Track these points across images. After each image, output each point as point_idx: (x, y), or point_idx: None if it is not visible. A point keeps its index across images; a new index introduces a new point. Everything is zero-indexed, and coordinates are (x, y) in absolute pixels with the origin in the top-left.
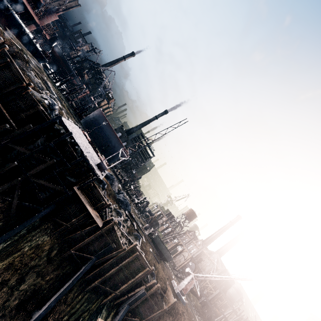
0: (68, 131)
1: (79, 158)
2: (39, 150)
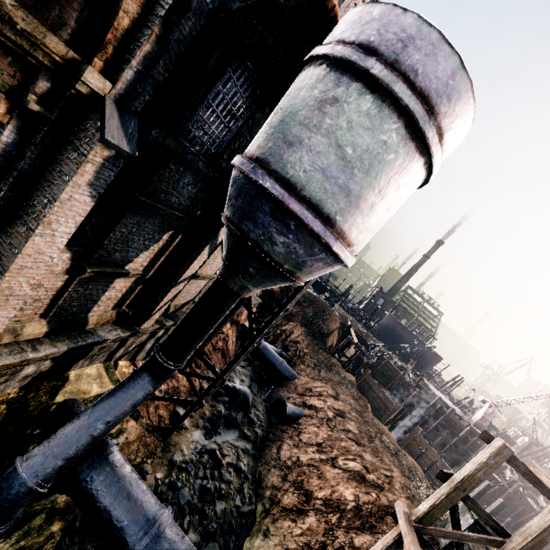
0: (449, 406)
1: (468, 429)
2: (434, 428)
